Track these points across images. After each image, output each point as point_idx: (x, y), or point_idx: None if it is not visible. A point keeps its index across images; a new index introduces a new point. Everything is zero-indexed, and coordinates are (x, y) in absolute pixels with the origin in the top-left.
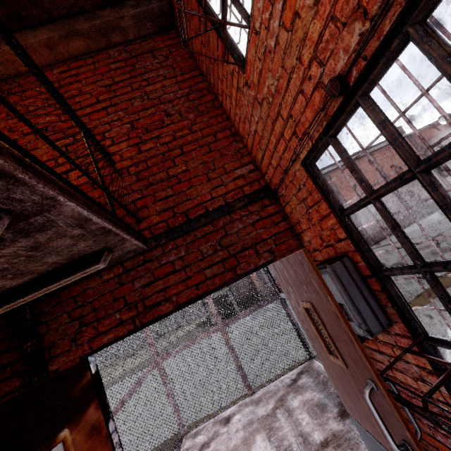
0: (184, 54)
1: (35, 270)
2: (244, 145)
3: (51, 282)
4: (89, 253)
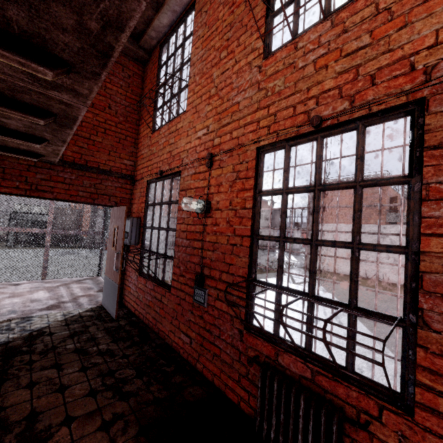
0: (140, 84)
1: (9, 145)
2: (137, 152)
3: (6, 151)
4: (36, 152)
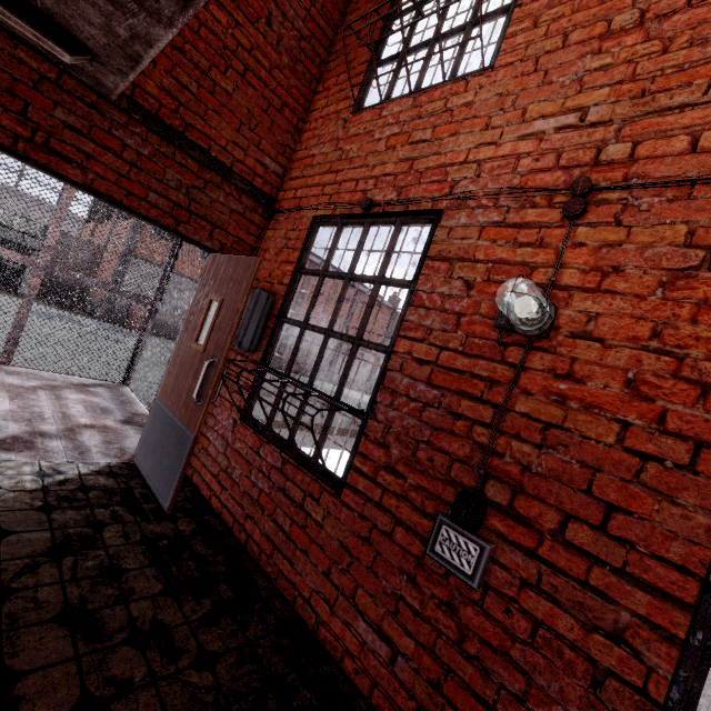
0: (341, 1)
1: None
2: (295, 149)
3: None
4: (74, 34)
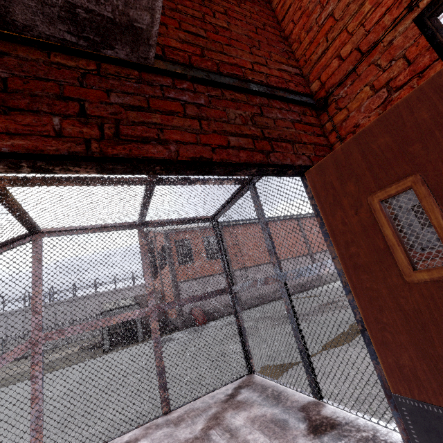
0: None
1: None
2: (292, 52)
3: None
4: None
